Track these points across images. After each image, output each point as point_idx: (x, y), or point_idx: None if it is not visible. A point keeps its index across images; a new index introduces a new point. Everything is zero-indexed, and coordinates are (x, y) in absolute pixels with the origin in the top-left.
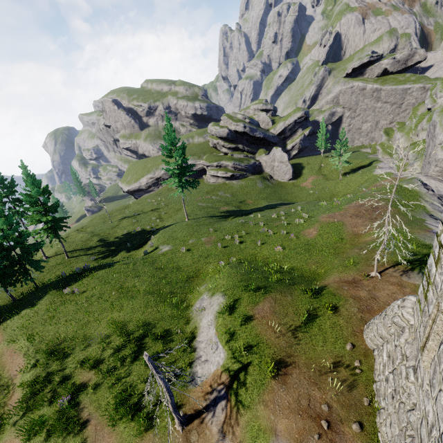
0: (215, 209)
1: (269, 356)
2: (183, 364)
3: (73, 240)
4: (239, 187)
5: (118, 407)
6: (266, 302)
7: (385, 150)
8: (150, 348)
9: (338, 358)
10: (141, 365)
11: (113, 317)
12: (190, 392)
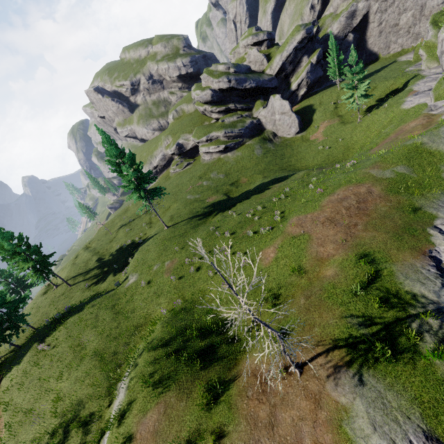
0: (201, 203)
1: None
2: None
3: (78, 262)
4: (233, 162)
5: None
6: (156, 412)
7: (431, 54)
8: (71, 439)
9: None
10: None
11: (61, 387)
12: None
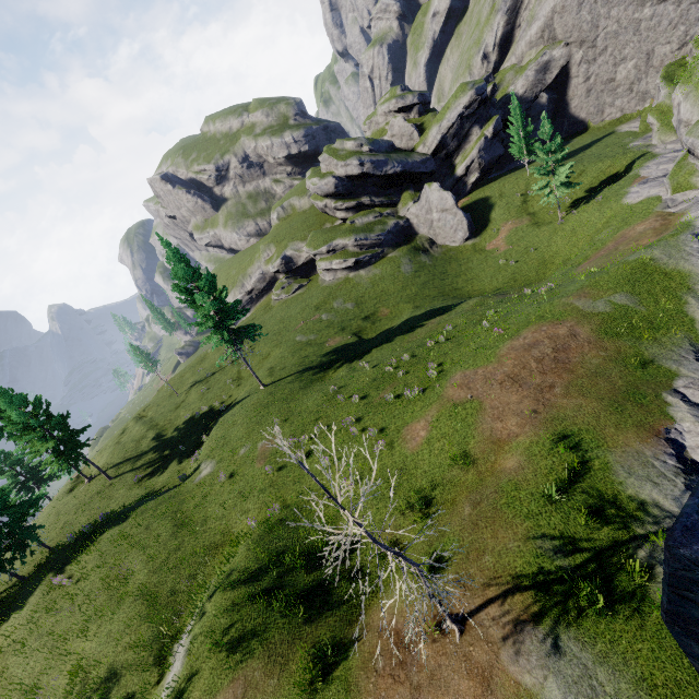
0: (318, 347)
1: None
2: None
3: (125, 440)
4: (369, 284)
5: None
6: (230, 695)
7: (666, 123)
8: None
9: None
10: None
11: (85, 648)
12: None
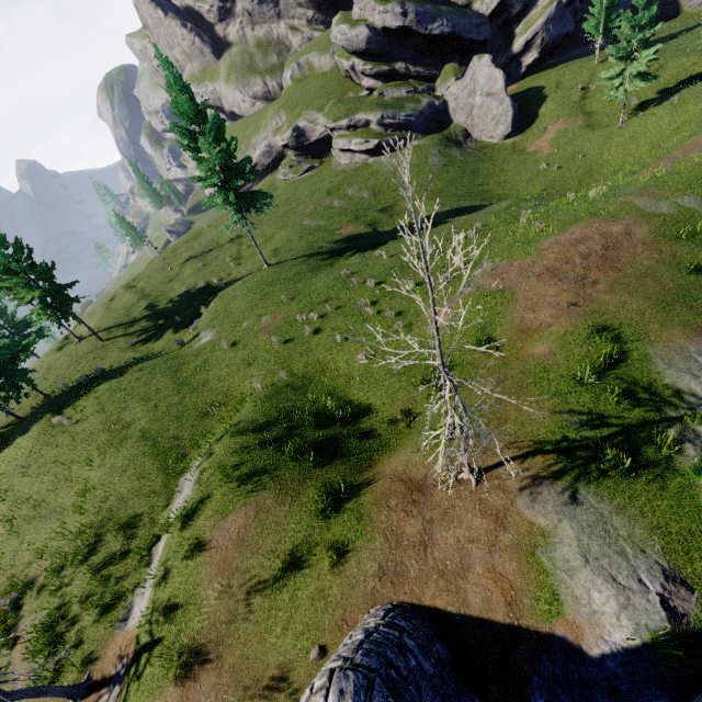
0: (328, 234)
1: (190, 636)
2: (129, 584)
3: (116, 306)
4: (390, 173)
5: (37, 637)
6: (242, 515)
7: None
8: (107, 544)
9: (287, 672)
10: (88, 572)
11: (90, 476)
12: (113, 640)
